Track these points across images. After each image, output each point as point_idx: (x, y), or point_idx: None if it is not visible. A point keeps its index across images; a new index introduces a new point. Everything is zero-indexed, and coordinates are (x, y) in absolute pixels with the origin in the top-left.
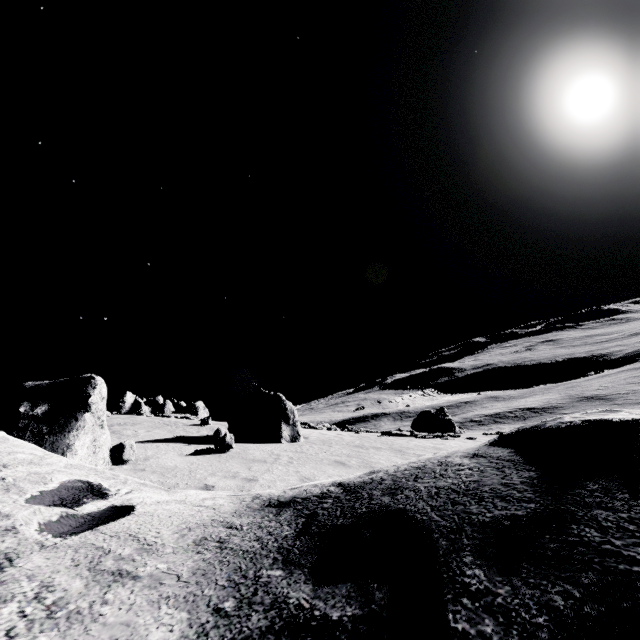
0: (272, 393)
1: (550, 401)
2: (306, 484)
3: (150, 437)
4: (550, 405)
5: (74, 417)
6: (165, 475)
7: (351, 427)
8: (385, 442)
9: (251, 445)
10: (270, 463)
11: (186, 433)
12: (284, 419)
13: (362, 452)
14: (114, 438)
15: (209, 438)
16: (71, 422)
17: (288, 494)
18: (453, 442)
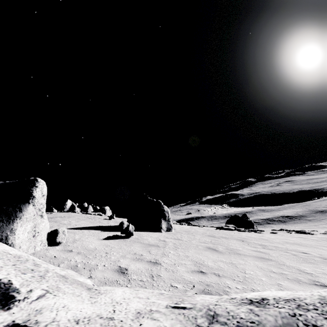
0: (155, 200)
1: (298, 212)
2: (268, 296)
3: (78, 225)
4: (298, 215)
5: (18, 208)
6: (87, 256)
7: (193, 223)
8: (225, 233)
9: (143, 233)
10: (162, 247)
11: (101, 223)
12: (162, 217)
13: (218, 240)
14: (55, 225)
15: (115, 227)
16: (16, 212)
17: (267, 320)
18: (267, 235)
